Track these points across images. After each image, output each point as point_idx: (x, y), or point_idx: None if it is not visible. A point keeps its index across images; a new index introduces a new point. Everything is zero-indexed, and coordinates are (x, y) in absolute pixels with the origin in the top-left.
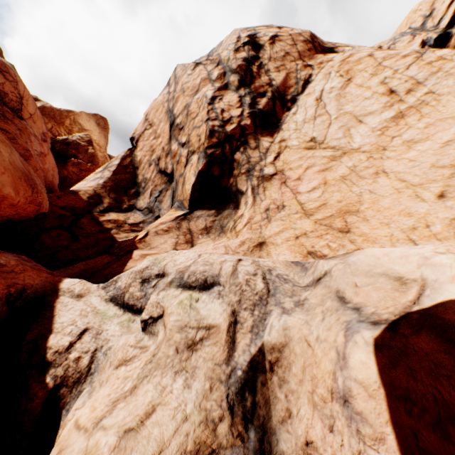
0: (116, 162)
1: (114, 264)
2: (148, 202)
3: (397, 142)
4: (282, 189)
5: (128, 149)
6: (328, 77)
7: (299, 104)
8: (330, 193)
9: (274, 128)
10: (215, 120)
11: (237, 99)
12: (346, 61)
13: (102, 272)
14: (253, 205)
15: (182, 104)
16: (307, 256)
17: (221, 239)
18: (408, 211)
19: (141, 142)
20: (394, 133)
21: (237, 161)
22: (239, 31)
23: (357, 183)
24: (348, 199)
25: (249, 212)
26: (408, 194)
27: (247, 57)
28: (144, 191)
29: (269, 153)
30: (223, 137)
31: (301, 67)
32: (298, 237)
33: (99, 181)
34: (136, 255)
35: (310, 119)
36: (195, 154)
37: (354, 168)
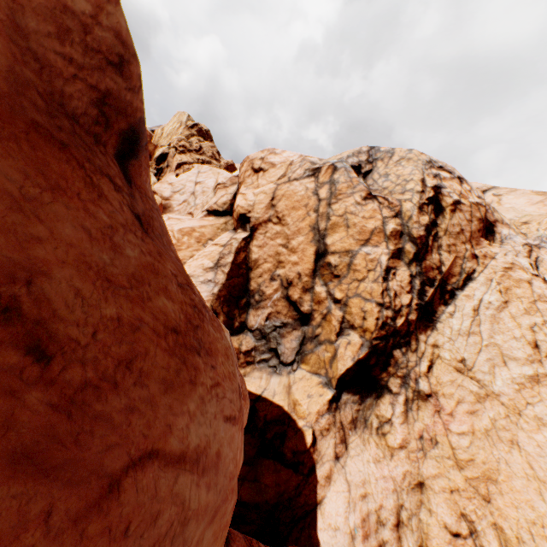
0: (230, 258)
1: (304, 488)
2: (261, 323)
3: (530, 412)
4: (435, 417)
5: (242, 238)
6: (489, 285)
7: (457, 304)
8: (476, 447)
9: (427, 319)
10: (388, 308)
11: (408, 279)
12: (508, 274)
13: (298, 500)
14: (406, 422)
15: (342, 243)
16: (460, 517)
17: (370, 443)
18: (532, 504)
19: (261, 236)
20: (528, 397)
21: (395, 359)
22: (423, 165)
23: (497, 444)
24: (490, 463)
25: (403, 430)
26: (534, 486)
27: (428, 222)
28: (258, 307)
29: (423, 358)
30: (391, 331)
31: (469, 256)
32: (453, 491)
33: (214, 289)
34: (321, 477)
35: (464, 332)
36: (356, 333)
37: (494, 421)
